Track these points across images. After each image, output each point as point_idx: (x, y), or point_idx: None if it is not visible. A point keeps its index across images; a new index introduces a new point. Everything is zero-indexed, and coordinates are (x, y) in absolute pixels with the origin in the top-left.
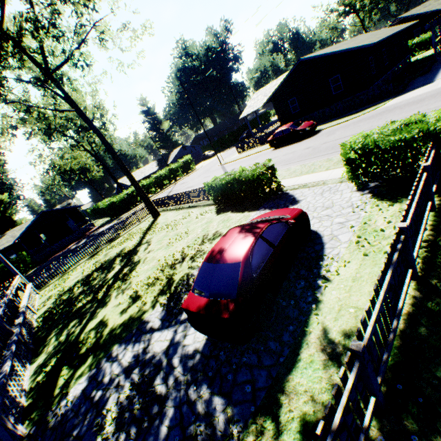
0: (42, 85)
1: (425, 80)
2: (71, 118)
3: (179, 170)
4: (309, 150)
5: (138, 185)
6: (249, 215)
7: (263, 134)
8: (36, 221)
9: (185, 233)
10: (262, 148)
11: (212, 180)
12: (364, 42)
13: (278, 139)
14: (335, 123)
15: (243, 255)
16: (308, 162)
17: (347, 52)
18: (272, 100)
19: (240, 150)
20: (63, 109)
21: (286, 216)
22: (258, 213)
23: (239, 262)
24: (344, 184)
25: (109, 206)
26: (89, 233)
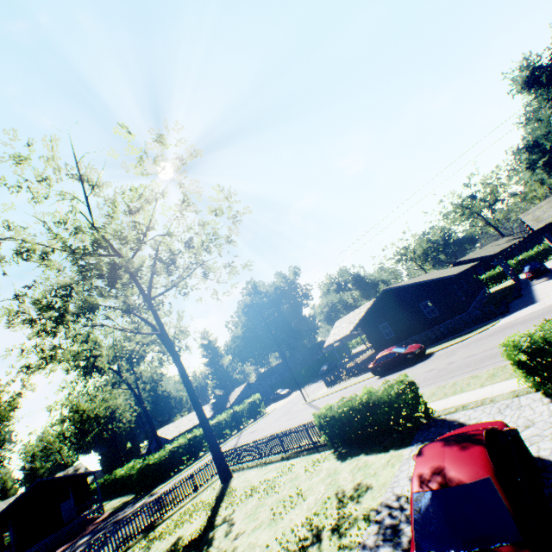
0: (130, 311)
1: (525, 302)
2: (148, 342)
3: (244, 414)
4: (433, 372)
5: (209, 425)
6: (401, 453)
7: (355, 362)
8: (19, 499)
9: (298, 495)
10: (360, 378)
11: (324, 409)
12: (441, 274)
13: (382, 364)
14: (448, 344)
15: (485, 467)
16: (445, 383)
17: (430, 281)
18: (360, 326)
19: (329, 383)
20: (148, 332)
21: (489, 426)
22: (415, 448)
23: (485, 477)
24: (523, 397)
25: (141, 470)
26: (93, 525)
